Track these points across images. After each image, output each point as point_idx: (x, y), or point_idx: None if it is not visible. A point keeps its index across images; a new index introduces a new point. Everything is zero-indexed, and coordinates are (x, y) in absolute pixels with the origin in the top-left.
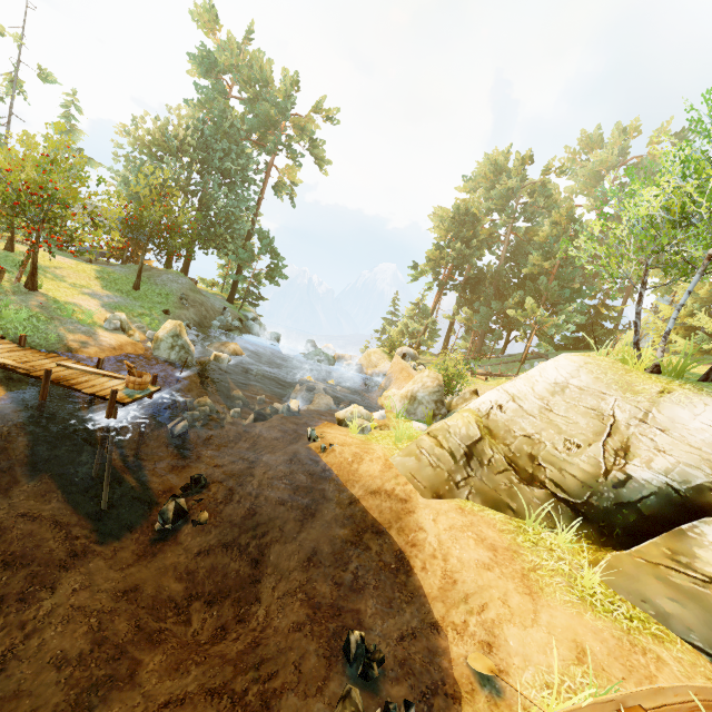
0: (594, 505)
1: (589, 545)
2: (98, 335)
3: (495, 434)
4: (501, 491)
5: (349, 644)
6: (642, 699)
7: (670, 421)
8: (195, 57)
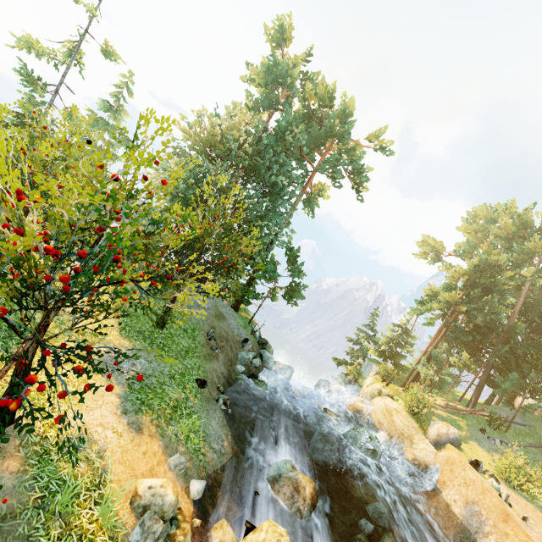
0: None
1: None
2: None
3: None
4: None
5: None
6: None
7: None
8: (262, 65)
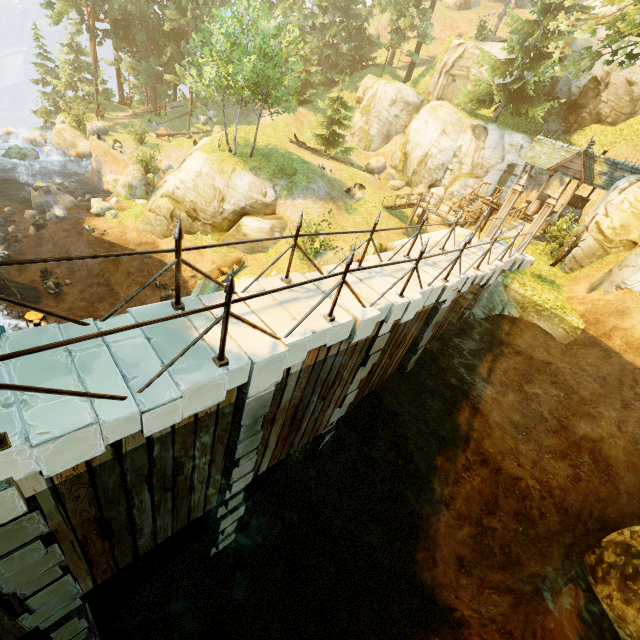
0: (216, 223)
1: (217, 236)
2: None
3: (180, 203)
4: (188, 227)
5: (157, 284)
6: (223, 264)
7: (235, 185)
8: None
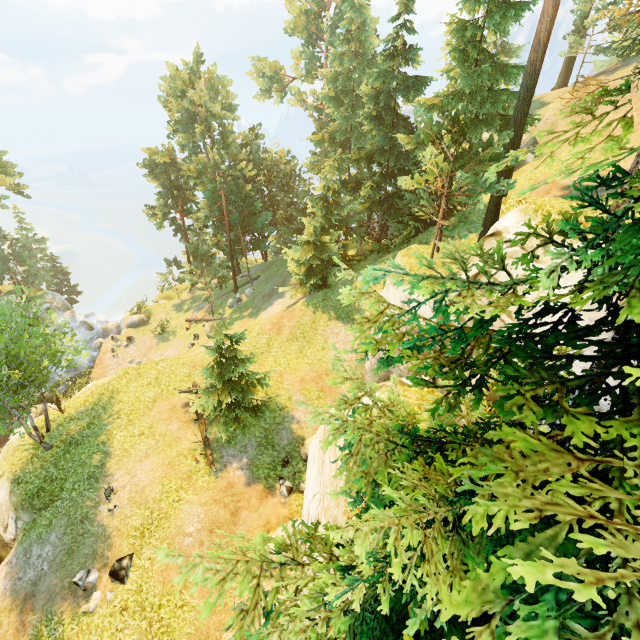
0: None
1: None
2: None
3: None
4: None
5: None
6: None
7: None
8: None
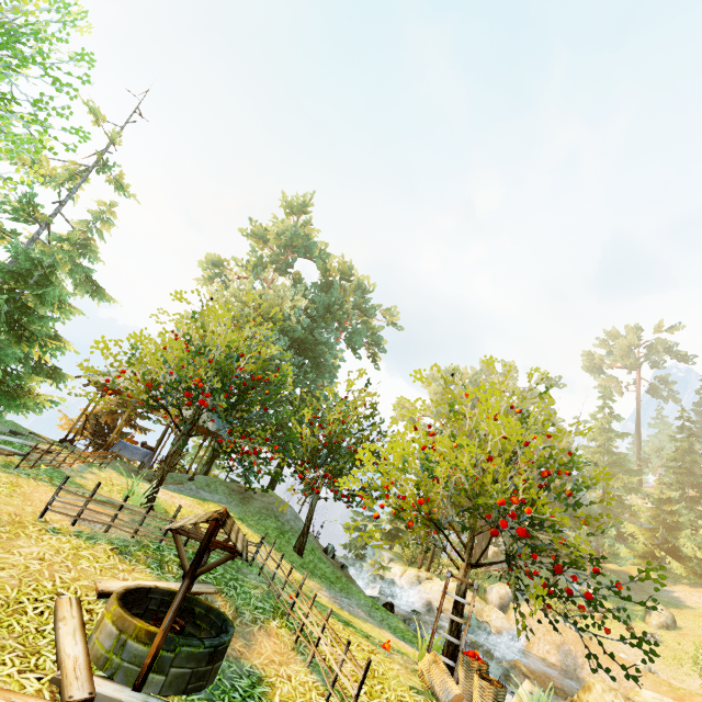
0: None
1: None
2: None
3: None
4: None
5: None
6: None
7: None
8: (287, 232)
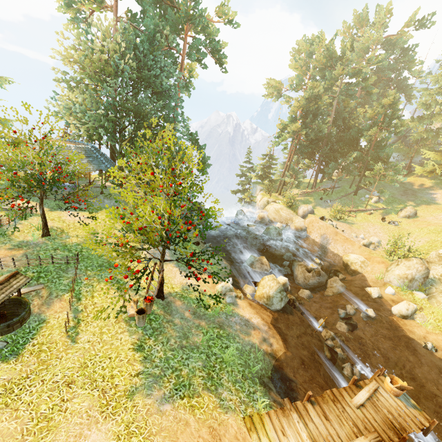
0: None
1: None
2: (249, 320)
3: None
4: None
5: None
6: None
7: None
8: None
